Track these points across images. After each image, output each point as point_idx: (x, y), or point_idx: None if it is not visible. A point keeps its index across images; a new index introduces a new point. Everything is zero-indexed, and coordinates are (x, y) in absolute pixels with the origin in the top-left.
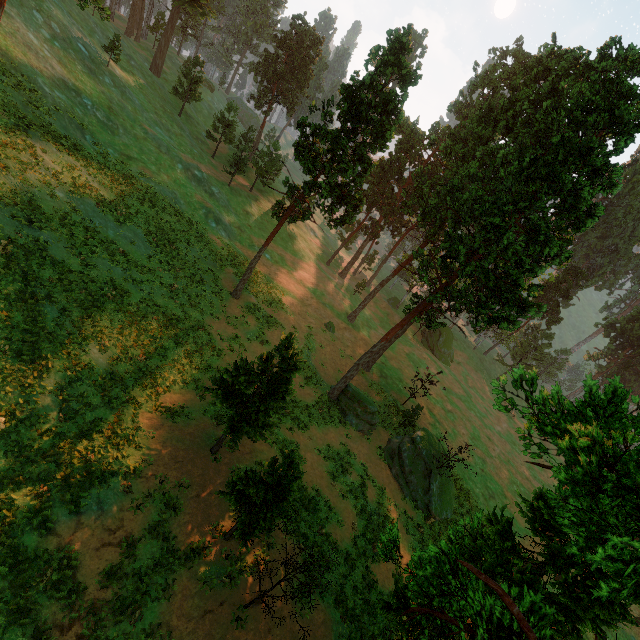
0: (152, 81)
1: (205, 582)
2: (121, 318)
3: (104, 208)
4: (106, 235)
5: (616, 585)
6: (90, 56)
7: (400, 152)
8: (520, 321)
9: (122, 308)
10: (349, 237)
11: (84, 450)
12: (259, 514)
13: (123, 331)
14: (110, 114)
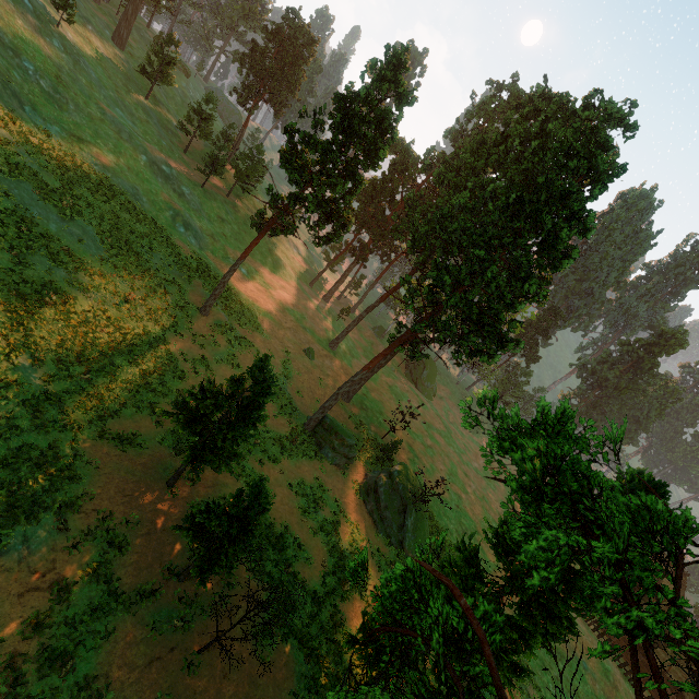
0: (114, 53)
1: (153, 627)
2: (62, 328)
3: (45, 196)
4: (46, 229)
5: (546, 574)
6: (35, 10)
7: (394, 173)
8: (499, 355)
9: (64, 316)
10: (335, 258)
11: (7, 481)
12: (220, 550)
13: (64, 343)
14: (58, 85)
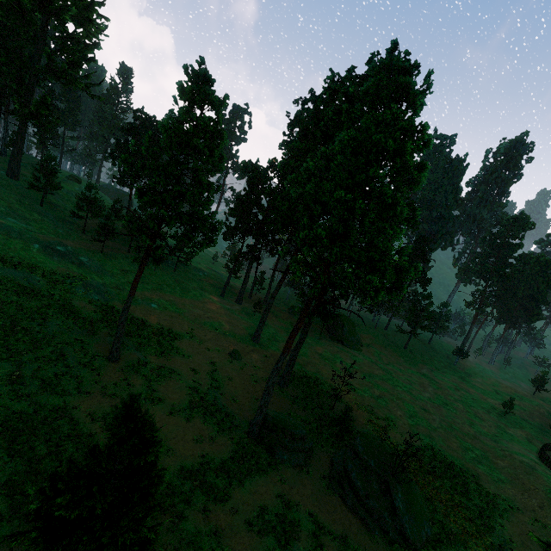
0: (8, 183)
1: None
2: None
3: None
4: None
5: None
6: None
7: (252, 186)
8: (405, 285)
9: None
10: (233, 266)
11: None
12: None
13: None
14: None
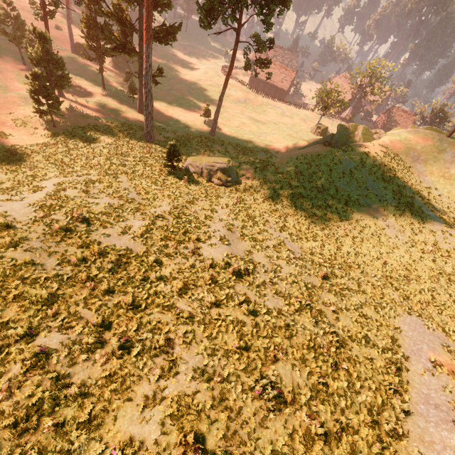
0: None
1: None
2: None
3: None
4: None
5: None
6: None
7: None
8: None
9: None
10: None
11: None
12: None
13: None
14: None
